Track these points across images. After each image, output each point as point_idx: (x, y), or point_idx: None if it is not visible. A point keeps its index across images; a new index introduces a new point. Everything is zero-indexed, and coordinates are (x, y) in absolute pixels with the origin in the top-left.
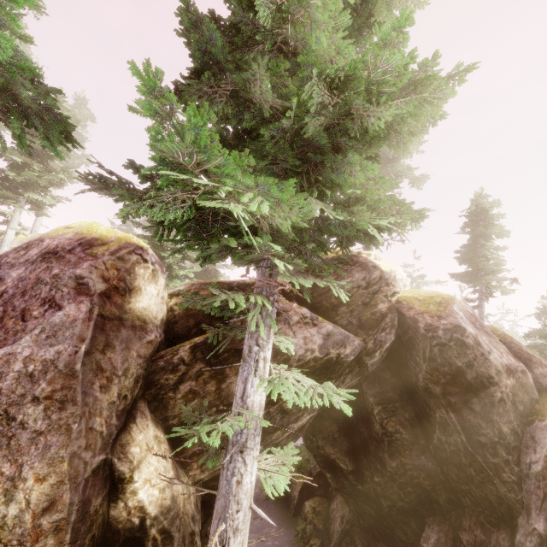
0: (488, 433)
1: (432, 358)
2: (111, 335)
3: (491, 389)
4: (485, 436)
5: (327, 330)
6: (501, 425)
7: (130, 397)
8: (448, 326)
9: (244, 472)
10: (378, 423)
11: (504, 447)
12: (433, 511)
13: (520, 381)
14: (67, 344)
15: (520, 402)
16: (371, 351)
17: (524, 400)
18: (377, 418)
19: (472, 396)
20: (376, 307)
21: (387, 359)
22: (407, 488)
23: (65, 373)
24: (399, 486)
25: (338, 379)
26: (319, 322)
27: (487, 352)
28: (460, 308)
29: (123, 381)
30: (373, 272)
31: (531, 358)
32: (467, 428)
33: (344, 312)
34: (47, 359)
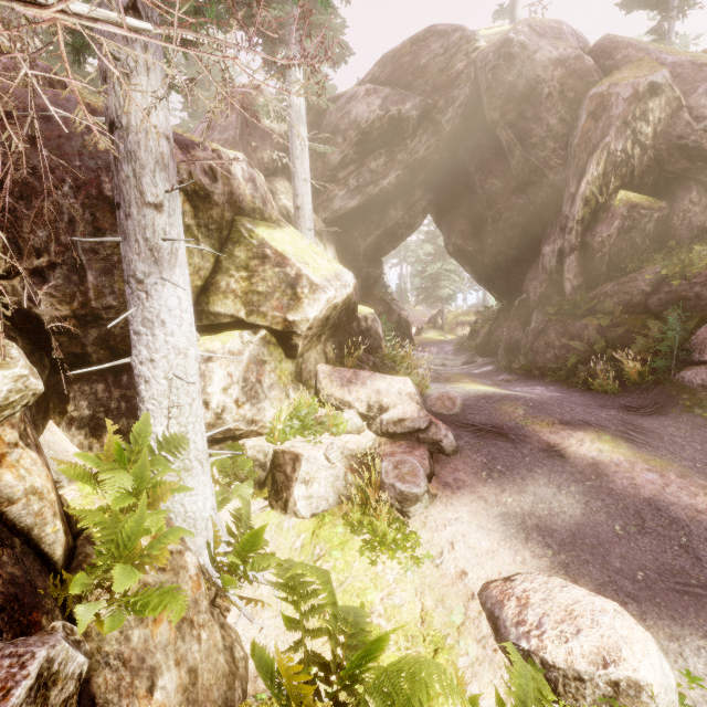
0: (538, 133)
1: (488, 87)
2: (252, 132)
3: (539, 89)
4: (535, 137)
5: (386, 93)
6: (548, 119)
7: (271, 166)
8: (497, 45)
9: (295, 134)
10: (478, 187)
11: (552, 138)
12: (537, 249)
13: (572, 68)
14: (231, 132)
15: (571, 90)
16: (443, 109)
17: (576, 86)
18: (477, 183)
19: (524, 105)
20: (453, 69)
21: (485, 126)
22: (509, 234)
23: (234, 142)
24: (503, 235)
25: (414, 140)
26: (380, 90)
27: (533, 53)
28: (528, 25)
29: (264, 154)
30: (452, 35)
31: (618, 46)
32: (521, 138)
33: (418, 85)
34: (225, 138)
